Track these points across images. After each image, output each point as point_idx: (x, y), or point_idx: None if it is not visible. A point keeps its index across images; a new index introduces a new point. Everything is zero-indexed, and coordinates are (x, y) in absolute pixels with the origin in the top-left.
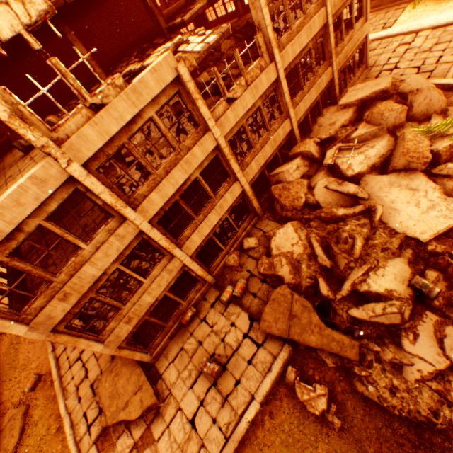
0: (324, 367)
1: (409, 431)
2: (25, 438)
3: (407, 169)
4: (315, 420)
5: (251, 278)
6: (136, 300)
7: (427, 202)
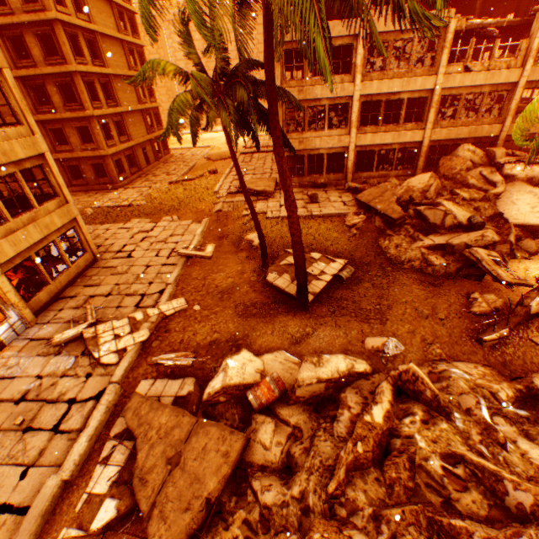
0: (371, 225)
1: (385, 263)
2: (195, 180)
3: None
4: (343, 230)
5: None
6: (313, 136)
7: None
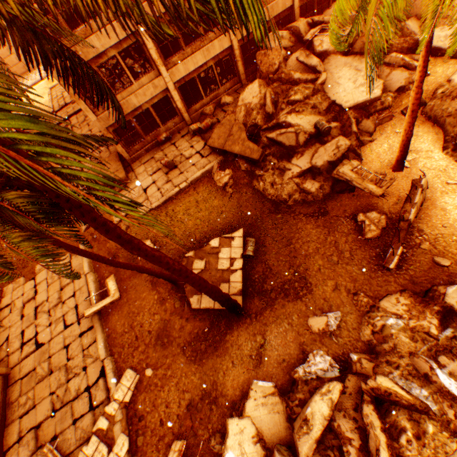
0: (239, 171)
1: (272, 207)
2: None
3: (362, 53)
4: (219, 192)
5: (217, 124)
6: (125, 97)
7: (362, 80)
